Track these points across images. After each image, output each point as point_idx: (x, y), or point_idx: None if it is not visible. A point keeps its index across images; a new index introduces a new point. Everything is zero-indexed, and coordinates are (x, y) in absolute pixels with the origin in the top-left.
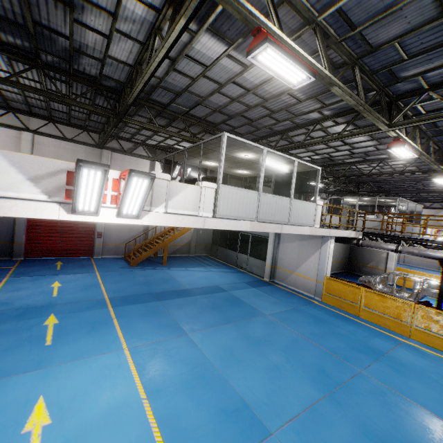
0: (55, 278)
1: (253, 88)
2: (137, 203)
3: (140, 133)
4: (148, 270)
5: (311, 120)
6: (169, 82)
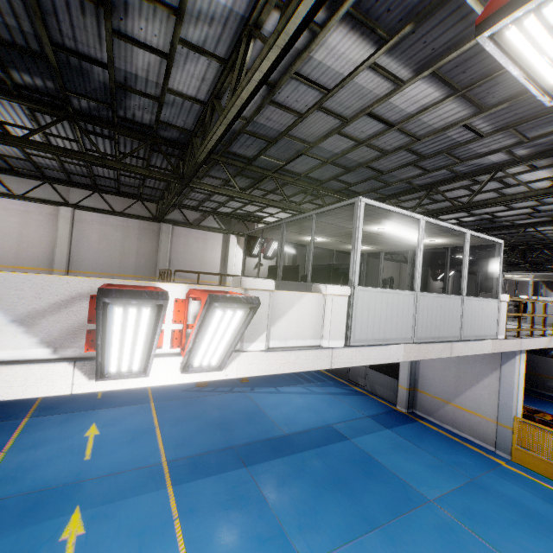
0: (92, 417)
1: (401, 121)
2: (220, 347)
3: (210, 200)
4: (223, 394)
5: (485, 165)
6: (260, 123)
